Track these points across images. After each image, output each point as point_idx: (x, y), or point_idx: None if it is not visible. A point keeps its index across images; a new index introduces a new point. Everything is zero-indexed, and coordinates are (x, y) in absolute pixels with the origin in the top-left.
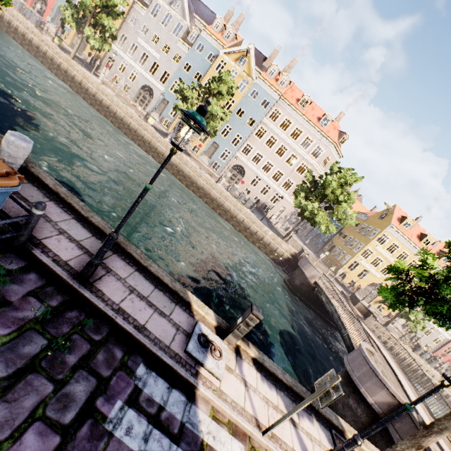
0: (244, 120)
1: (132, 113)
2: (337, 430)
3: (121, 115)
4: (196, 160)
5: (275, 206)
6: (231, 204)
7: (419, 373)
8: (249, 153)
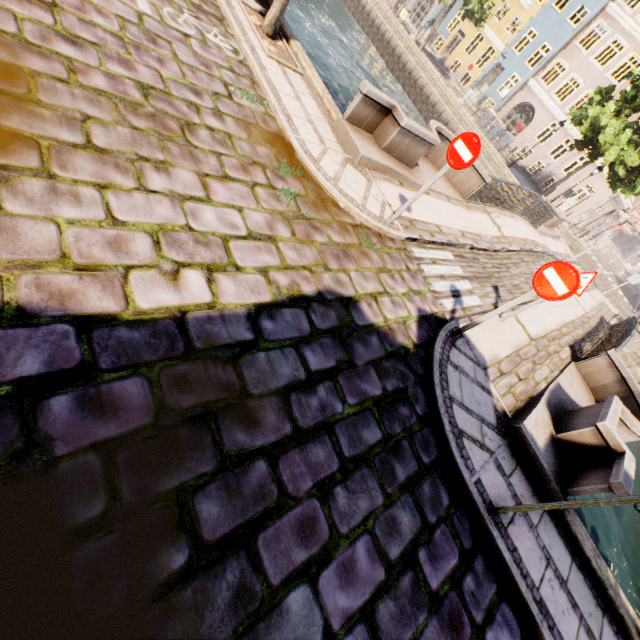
0: (565, 14)
1: (382, 1)
2: (283, 36)
3: (369, 7)
4: (456, 90)
5: (568, 182)
6: (465, 130)
7: None
8: (555, 79)
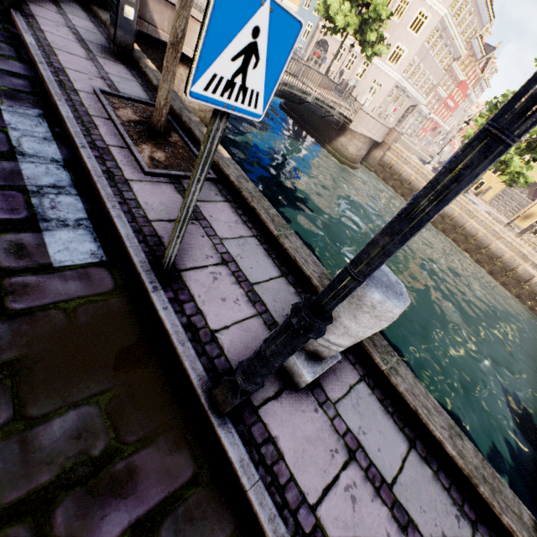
0: None
1: None
2: None
3: None
4: None
5: (361, 82)
6: None
7: (525, 279)
8: None
